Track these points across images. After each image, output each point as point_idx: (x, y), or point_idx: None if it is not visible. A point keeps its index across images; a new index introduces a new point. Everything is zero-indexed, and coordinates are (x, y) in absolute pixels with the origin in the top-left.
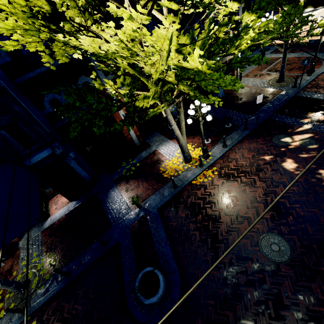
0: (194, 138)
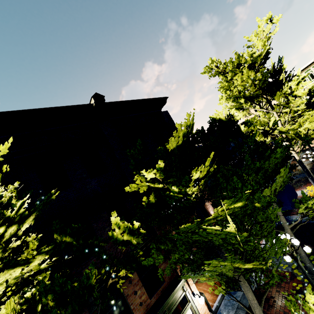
0: (306, 185)
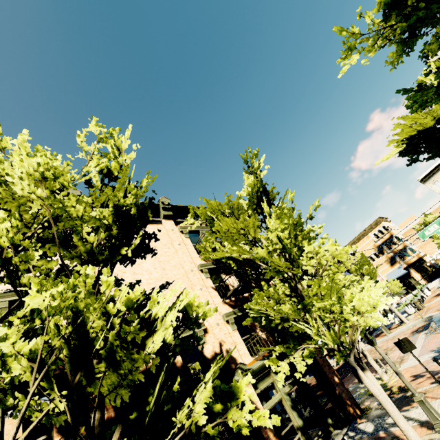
0: None
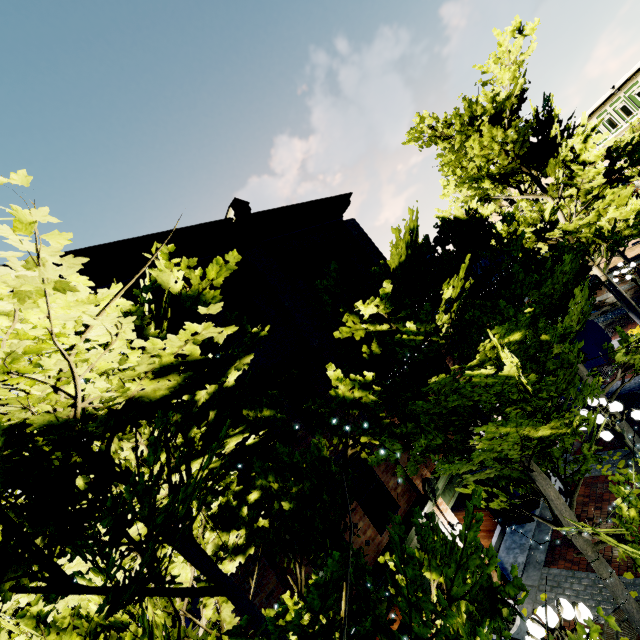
0: (626, 328)
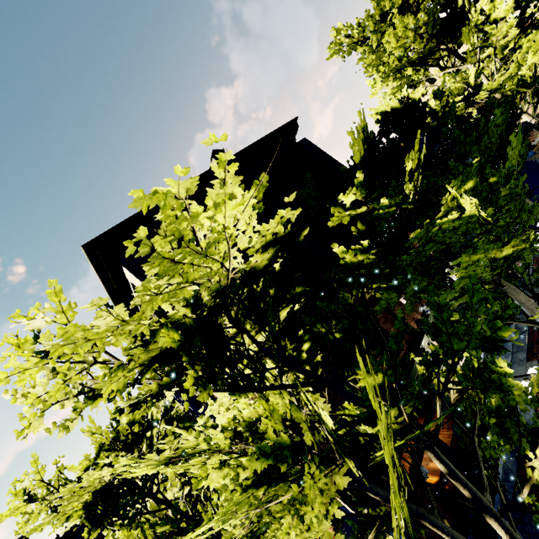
0: None
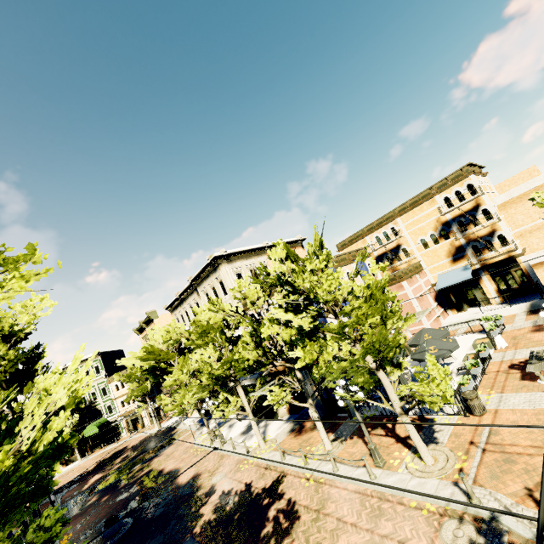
0: None
